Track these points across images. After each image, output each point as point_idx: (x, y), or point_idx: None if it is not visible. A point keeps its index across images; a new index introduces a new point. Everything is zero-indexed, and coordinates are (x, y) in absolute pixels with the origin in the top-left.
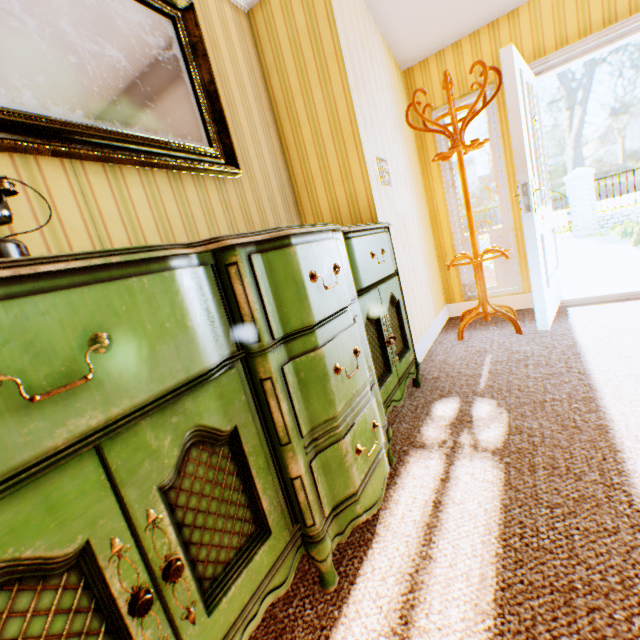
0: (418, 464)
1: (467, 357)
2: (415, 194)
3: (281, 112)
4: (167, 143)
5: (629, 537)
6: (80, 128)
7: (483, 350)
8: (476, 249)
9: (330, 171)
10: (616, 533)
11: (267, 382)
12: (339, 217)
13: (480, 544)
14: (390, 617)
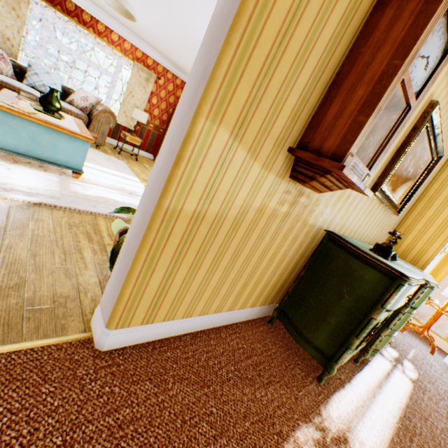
0: (381, 359)
1: (403, 341)
2: (439, 260)
3: (425, 196)
4: (395, 201)
5: (447, 426)
6: (388, 194)
7: (411, 345)
8: (446, 307)
9: (423, 234)
10: (444, 423)
11: (400, 313)
12: (408, 251)
13: (402, 392)
14: (375, 382)
